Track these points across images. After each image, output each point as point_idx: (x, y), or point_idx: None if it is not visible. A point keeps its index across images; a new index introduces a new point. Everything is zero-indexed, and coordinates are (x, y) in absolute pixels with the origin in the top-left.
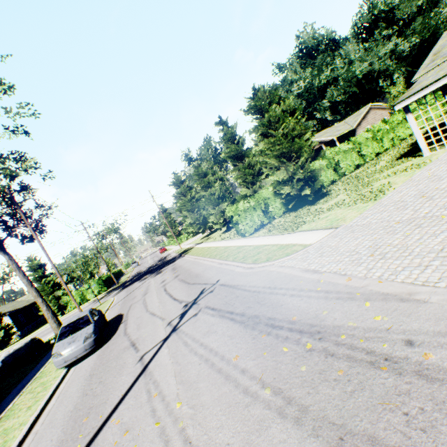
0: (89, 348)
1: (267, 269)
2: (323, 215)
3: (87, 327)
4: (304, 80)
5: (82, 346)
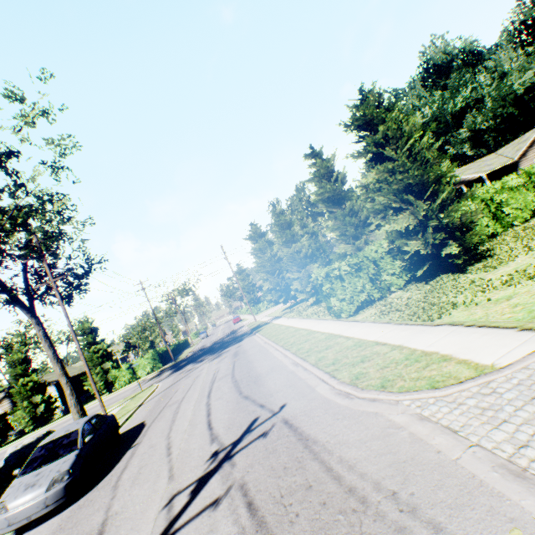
0: (52, 502)
1: (382, 415)
2: (495, 293)
3: (65, 458)
4: (432, 106)
5: (42, 497)
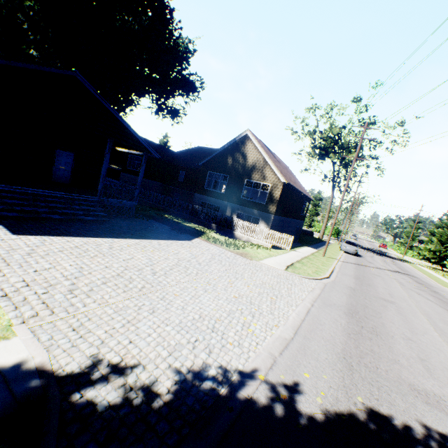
0: (353, 253)
1: (444, 288)
2: None
3: (355, 247)
4: None
5: (352, 250)
